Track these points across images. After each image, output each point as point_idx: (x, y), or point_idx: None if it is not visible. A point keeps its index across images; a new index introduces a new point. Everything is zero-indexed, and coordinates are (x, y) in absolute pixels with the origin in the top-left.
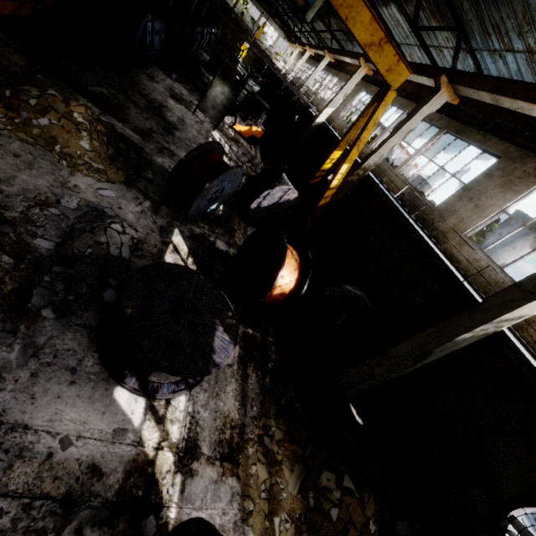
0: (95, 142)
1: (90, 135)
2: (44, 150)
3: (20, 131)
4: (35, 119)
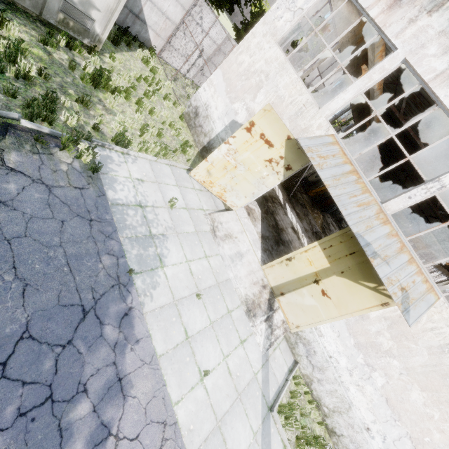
0: (321, 222)
1: (321, 220)
2: (313, 219)
3: (311, 215)
4: (314, 214)
